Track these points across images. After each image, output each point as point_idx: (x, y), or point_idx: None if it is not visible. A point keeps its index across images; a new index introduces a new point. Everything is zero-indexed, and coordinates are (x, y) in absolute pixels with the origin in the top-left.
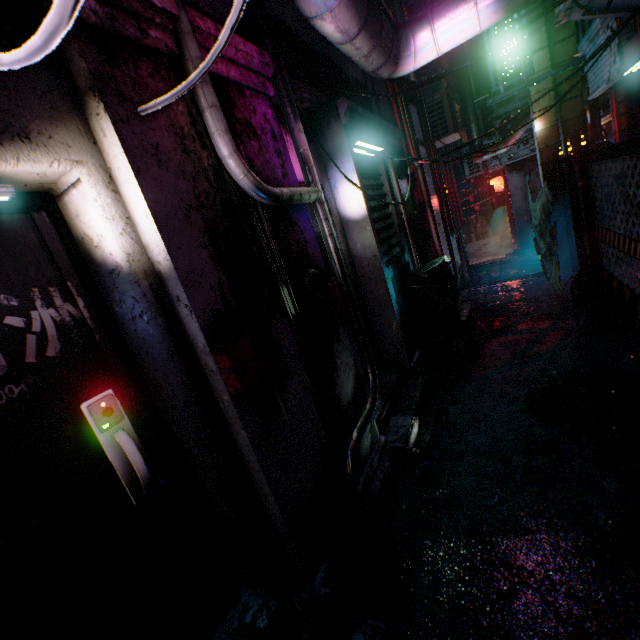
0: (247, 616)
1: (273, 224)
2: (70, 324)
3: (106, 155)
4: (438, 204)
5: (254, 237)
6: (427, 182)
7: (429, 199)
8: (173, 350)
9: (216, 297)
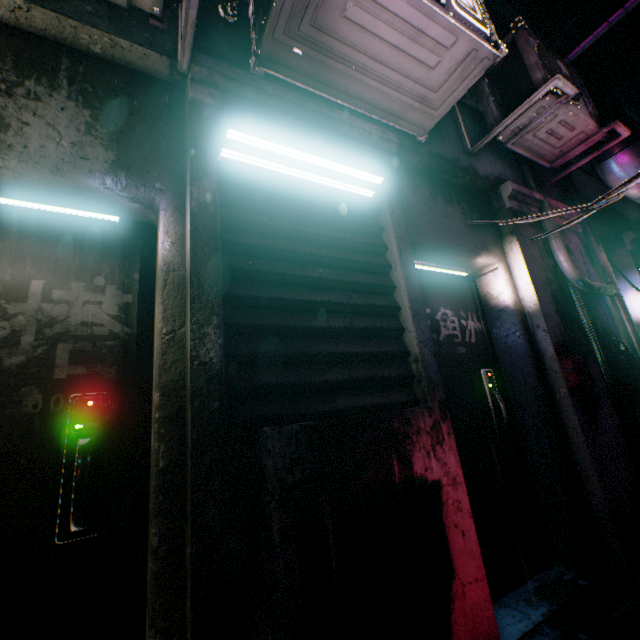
0: (564, 576)
1: (583, 303)
2: (477, 331)
3: (508, 258)
4: None
5: (573, 307)
6: None
7: None
8: (531, 354)
9: (557, 331)
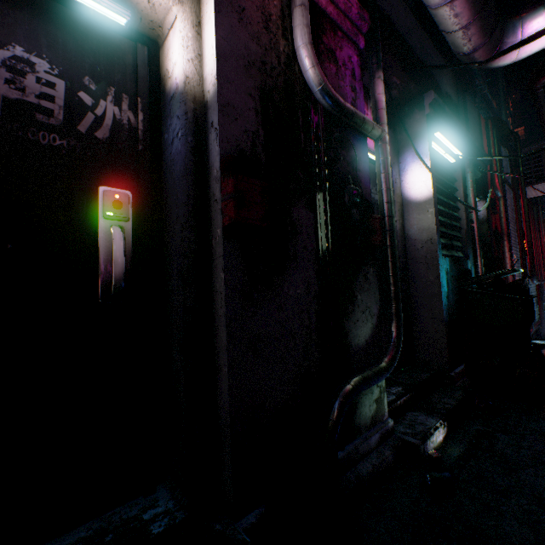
0: (148, 512)
1: (328, 132)
2: (125, 126)
3: (202, 7)
4: (518, 246)
5: (305, 127)
6: (508, 219)
7: (508, 235)
8: (190, 169)
9: (247, 141)
